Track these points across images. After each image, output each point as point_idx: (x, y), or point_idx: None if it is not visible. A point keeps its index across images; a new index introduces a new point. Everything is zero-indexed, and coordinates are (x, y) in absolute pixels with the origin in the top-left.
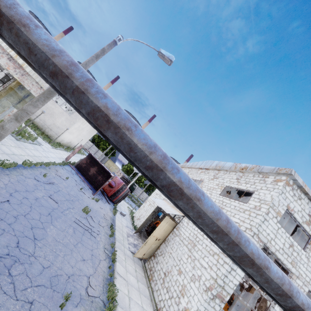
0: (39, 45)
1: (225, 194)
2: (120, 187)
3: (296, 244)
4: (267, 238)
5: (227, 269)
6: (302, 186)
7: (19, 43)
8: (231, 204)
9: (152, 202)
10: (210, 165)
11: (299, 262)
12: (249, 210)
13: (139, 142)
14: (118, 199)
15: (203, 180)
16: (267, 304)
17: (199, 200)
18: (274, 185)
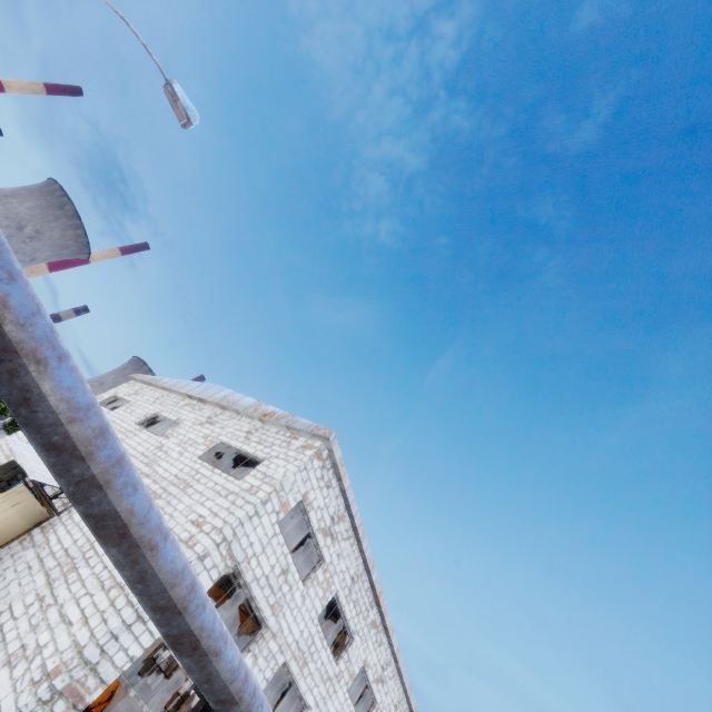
0: None
1: (222, 469)
2: None
3: (294, 570)
4: (247, 552)
5: (127, 618)
6: (338, 465)
7: None
8: (210, 479)
9: (6, 454)
10: (213, 394)
11: (287, 605)
12: (237, 493)
13: None
14: None
15: (182, 422)
16: (194, 703)
17: (40, 364)
18: (300, 453)
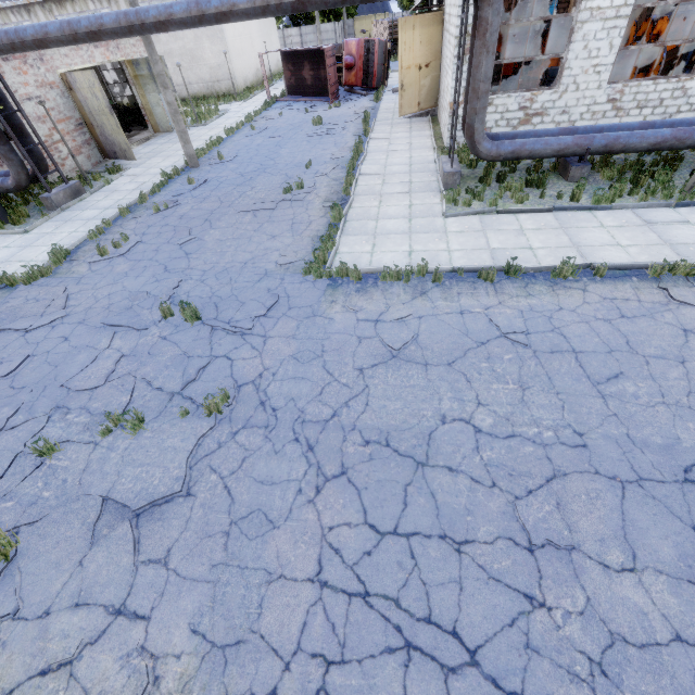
0: (113, 27)
1: None
2: (367, 54)
3: None
4: None
5: (459, 4)
6: None
7: (112, 37)
8: None
9: None
10: None
11: None
12: None
13: (181, 15)
14: (380, 77)
15: None
16: None
17: (235, 6)
18: None
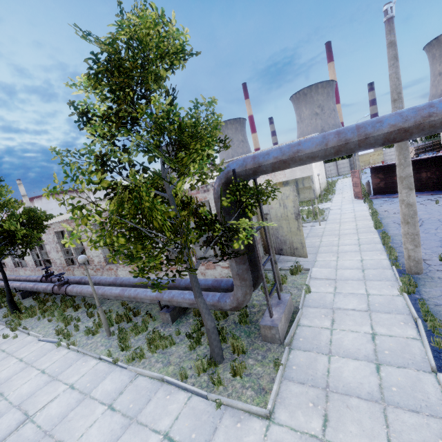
0: None
1: None
2: None
3: None
4: None
5: None
6: None
7: None
8: None
9: None
10: None
11: None
12: None
13: None
14: None
15: None
16: None
17: None
18: None
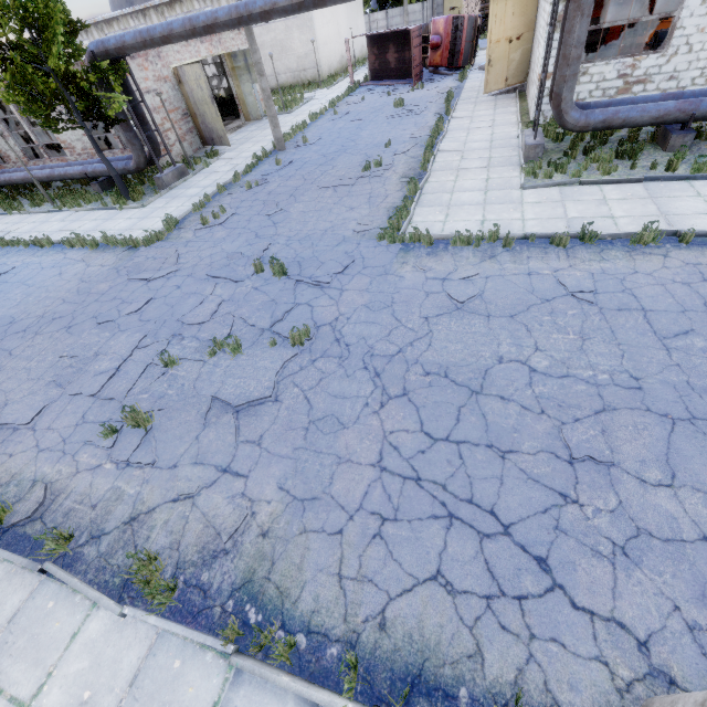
0: (225, 20)
1: None
2: (454, 32)
3: None
4: None
5: None
6: None
7: (223, 29)
8: None
9: None
10: None
11: None
12: None
13: (284, 3)
14: (467, 55)
15: None
16: None
17: None
18: None
